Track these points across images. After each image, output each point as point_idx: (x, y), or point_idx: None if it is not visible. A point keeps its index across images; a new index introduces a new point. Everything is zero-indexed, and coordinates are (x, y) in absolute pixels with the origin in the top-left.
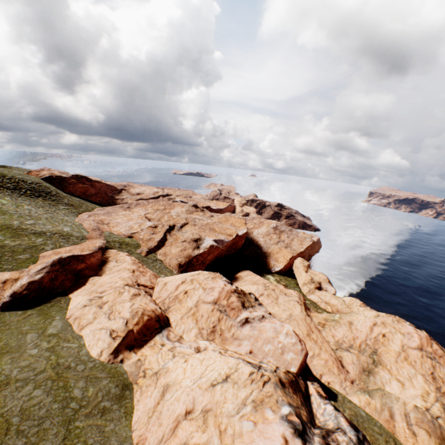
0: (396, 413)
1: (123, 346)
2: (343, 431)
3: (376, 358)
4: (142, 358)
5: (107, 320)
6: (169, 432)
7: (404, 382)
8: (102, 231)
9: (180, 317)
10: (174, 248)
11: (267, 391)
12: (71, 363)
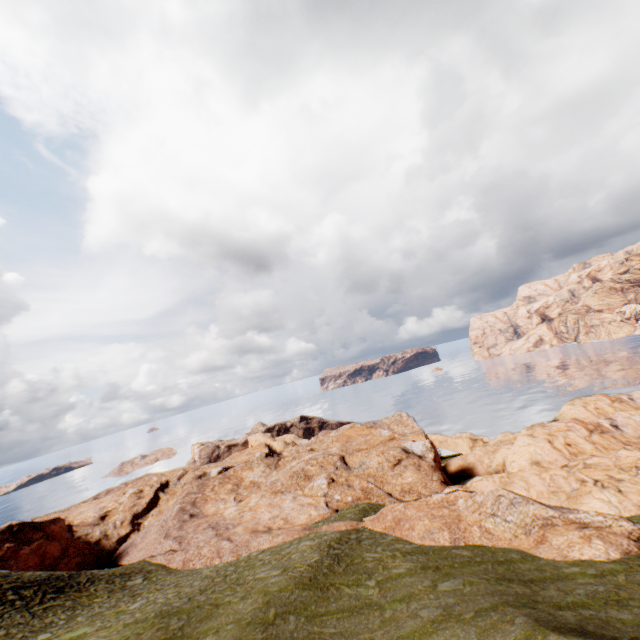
0: None
1: None
2: None
3: None
4: None
5: None
6: None
7: None
8: (309, 527)
9: None
10: (399, 478)
11: None
12: None
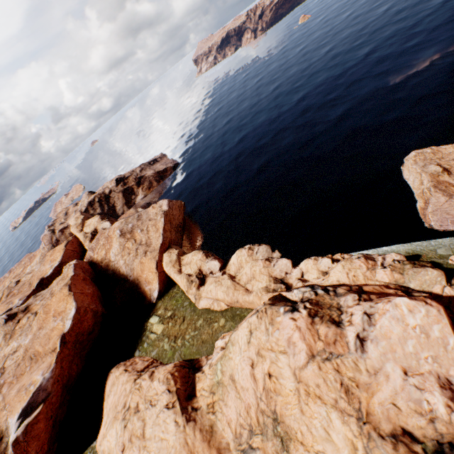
0: None
1: None
2: None
3: (282, 430)
4: None
5: None
6: None
7: (325, 450)
8: None
9: None
10: None
11: None
12: None
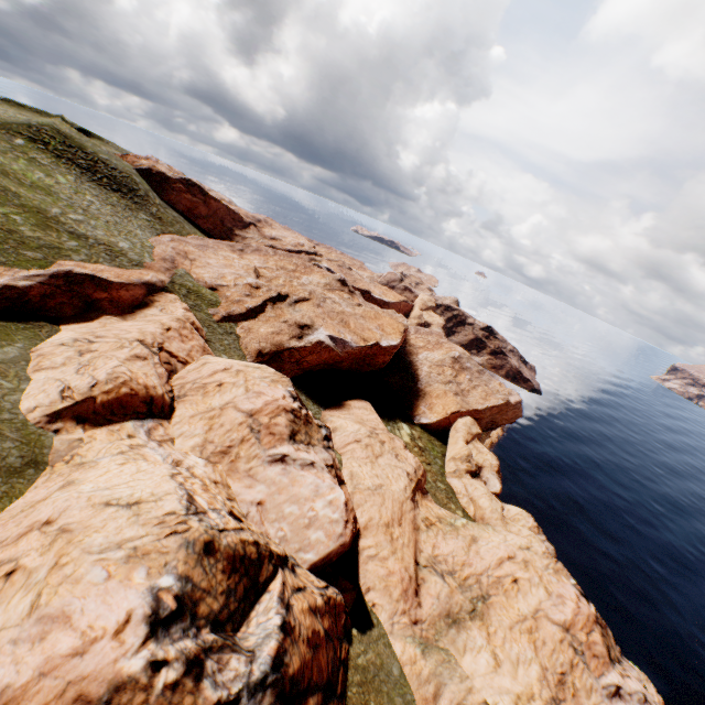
0: (445, 696)
1: (70, 413)
2: (251, 658)
3: (480, 607)
4: (87, 439)
5: (74, 372)
6: (15, 537)
7: (503, 662)
8: (176, 266)
9: (191, 414)
10: (267, 327)
11: (166, 544)
12: None
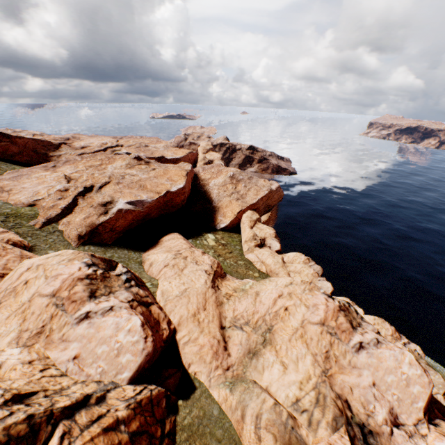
0: (248, 414)
1: None
2: None
3: (269, 337)
4: None
5: None
6: None
7: (288, 365)
8: None
9: (7, 316)
10: (81, 215)
11: None
12: None
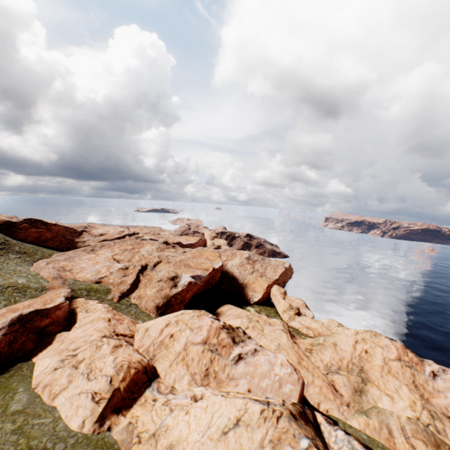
0: (394, 428)
1: (109, 410)
2: None
3: (364, 376)
4: (133, 420)
5: (86, 381)
6: None
7: (392, 395)
8: (65, 278)
9: (168, 364)
10: (150, 289)
11: (282, 426)
12: (47, 443)
